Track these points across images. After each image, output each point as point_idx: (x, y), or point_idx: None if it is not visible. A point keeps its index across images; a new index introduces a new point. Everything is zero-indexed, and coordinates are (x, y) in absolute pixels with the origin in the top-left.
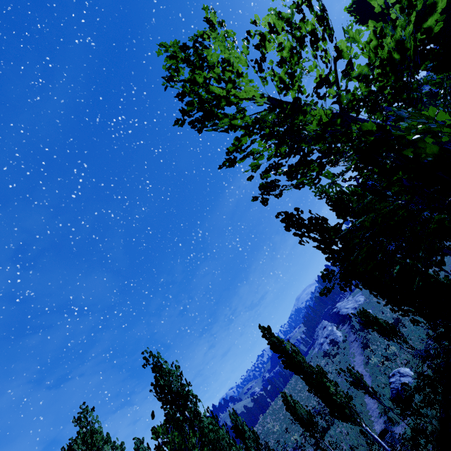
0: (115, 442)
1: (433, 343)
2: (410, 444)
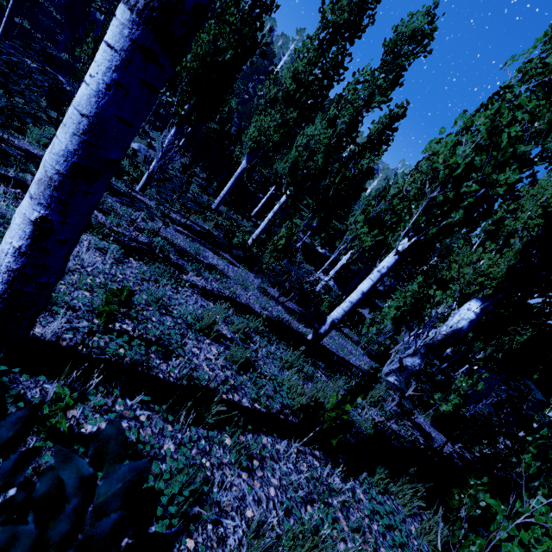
0: (331, 3)
1: None
2: None
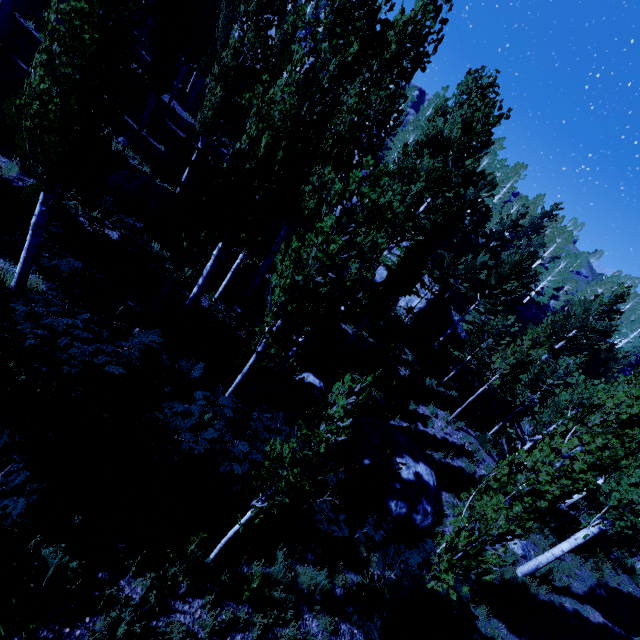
0: None
1: (249, 443)
2: (392, 575)
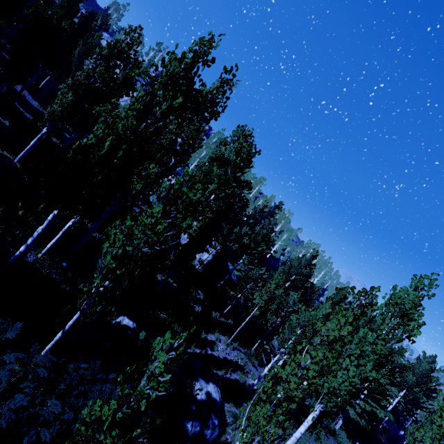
0: None
1: (61, 401)
2: None
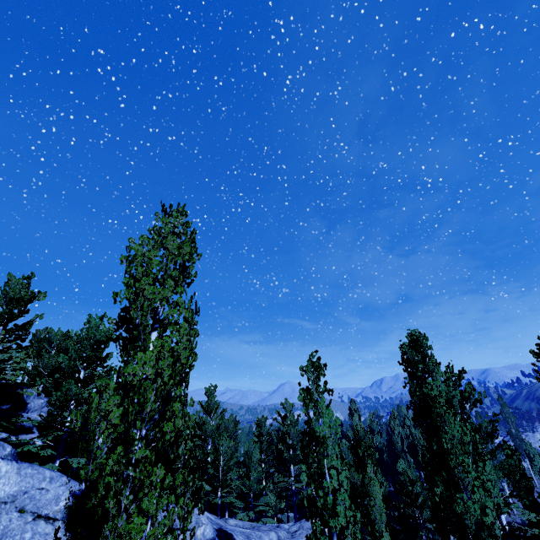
0: None
1: None
2: None
